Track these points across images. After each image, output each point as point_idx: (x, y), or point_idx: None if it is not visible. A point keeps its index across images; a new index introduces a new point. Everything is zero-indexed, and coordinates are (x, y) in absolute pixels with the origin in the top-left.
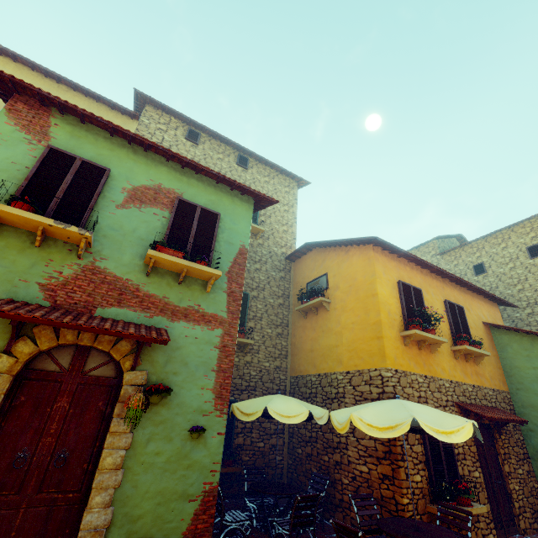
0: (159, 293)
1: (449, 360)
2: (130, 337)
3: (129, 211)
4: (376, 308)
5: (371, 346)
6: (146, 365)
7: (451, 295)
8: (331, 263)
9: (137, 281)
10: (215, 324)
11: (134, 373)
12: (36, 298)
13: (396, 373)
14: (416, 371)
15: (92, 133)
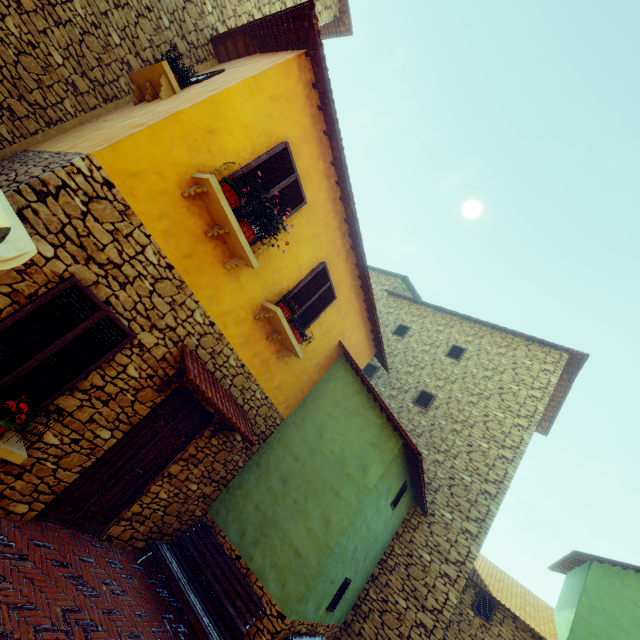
0: None
1: (243, 306)
2: None
3: None
4: (197, 100)
5: (123, 132)
6: None
7: (339, 275)
8: (243, 64)
9: None
10: None
11: None
12: None
13: (103, 185)
14: (160, 240)
15: None
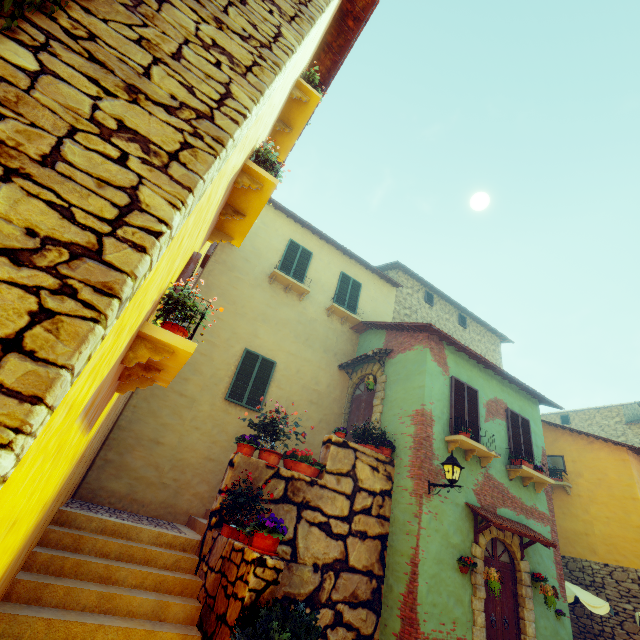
0: (516, 495)
1: None
2: (542, 542)
3: (490, 424)
4: (638, 513)
5: (637, 548)
6: (525, 555)
7: None
8: (567, 447)
9: (506, 484)
10: (545, 521)
11: (523, 562)
12: (474, 501)
13: None
14: None
15: (461, 357)
